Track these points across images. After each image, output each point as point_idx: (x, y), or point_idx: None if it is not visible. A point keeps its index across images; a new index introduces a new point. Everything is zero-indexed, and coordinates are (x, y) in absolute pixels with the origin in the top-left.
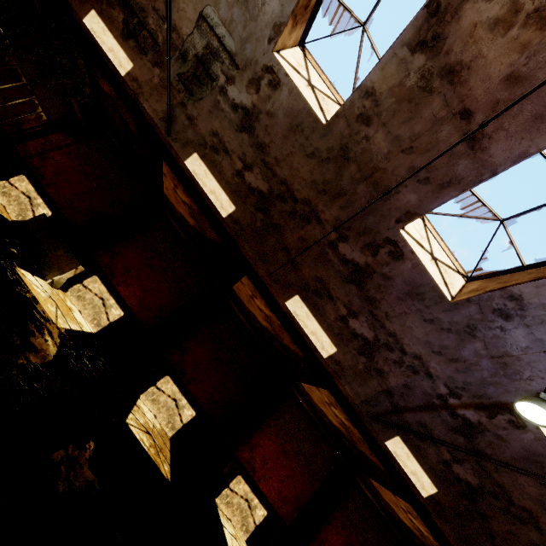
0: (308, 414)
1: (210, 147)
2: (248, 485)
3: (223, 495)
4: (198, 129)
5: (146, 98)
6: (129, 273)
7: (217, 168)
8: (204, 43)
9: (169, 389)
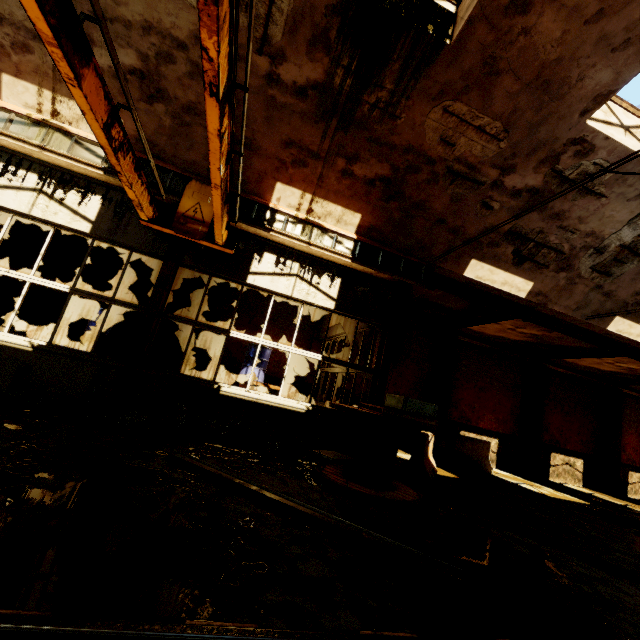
0: (636, 397)
1: (631, 304)
2: (637, 472)
3: (629, 490)
4: (617, 297)
5: (554, 302)
6: (475, 409)
7: None
8: (636, 233)
9: (559, 460)
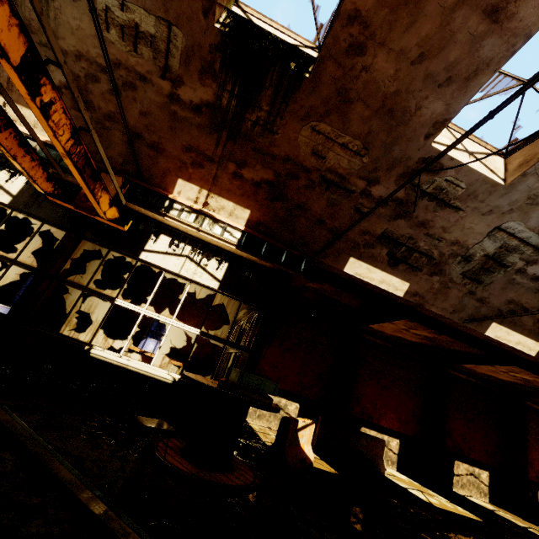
0: None
1: (506, 312)
2: None
3: None
4: (490, 304)
5: (431, 303)
6: (377, 406)
7: (516, 324)
8: (497, 245)
9: (463, 470)
